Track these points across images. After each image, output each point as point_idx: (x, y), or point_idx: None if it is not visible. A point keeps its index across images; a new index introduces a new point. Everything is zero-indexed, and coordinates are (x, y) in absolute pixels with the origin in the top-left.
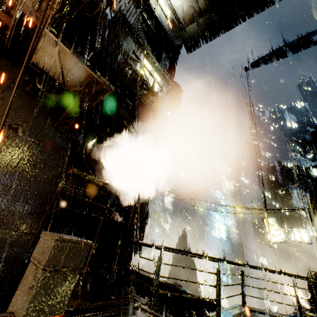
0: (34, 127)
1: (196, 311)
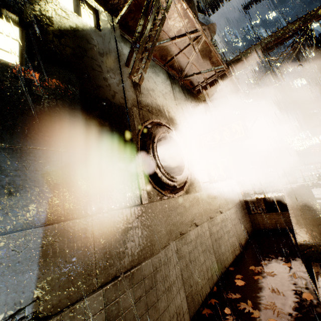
0: None
1: None
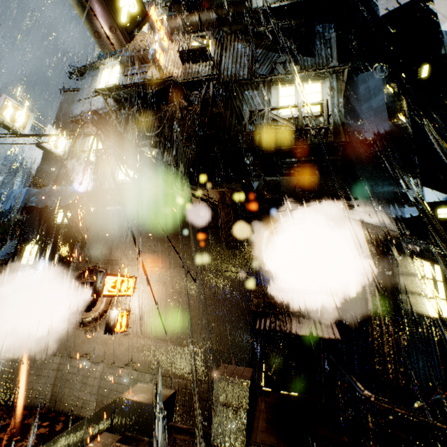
0: (213, 258)
1: None
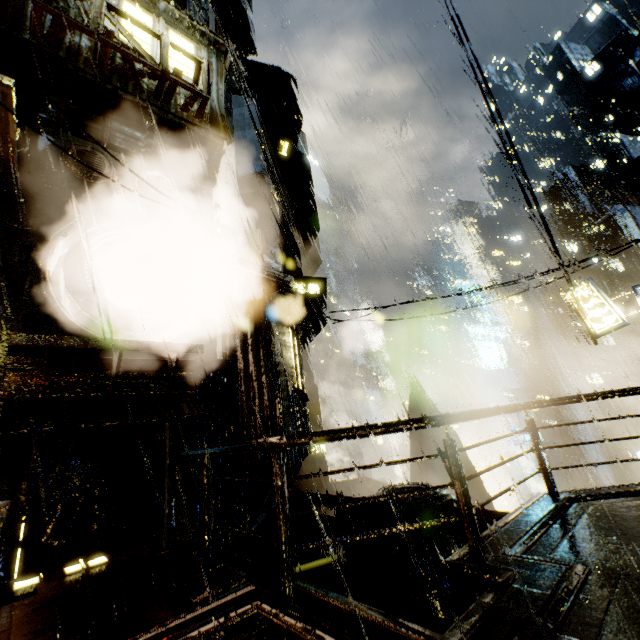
0: None
1: (455, 532)
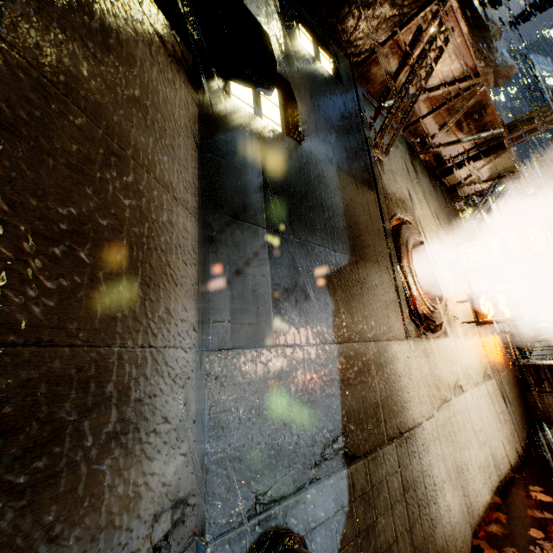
0: None
1: None
